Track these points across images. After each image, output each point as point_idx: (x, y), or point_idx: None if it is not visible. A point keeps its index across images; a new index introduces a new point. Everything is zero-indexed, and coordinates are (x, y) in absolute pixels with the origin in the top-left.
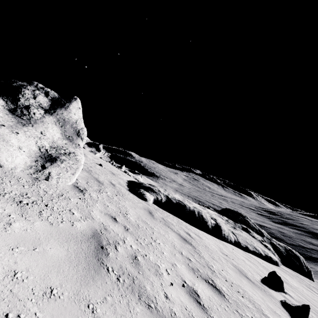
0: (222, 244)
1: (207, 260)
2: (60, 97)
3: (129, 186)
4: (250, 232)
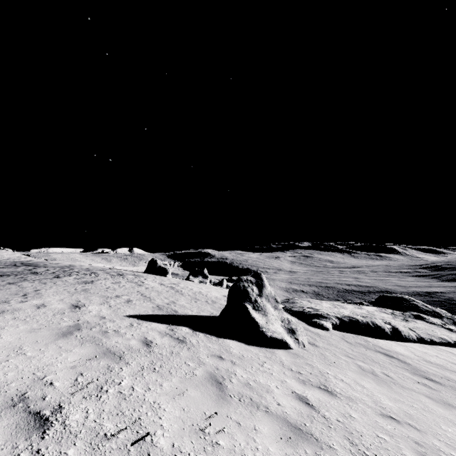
0: (409, 346)
1: (414, 365)
2: (256, 279)
3: (298, 318)
4: (424, 318)
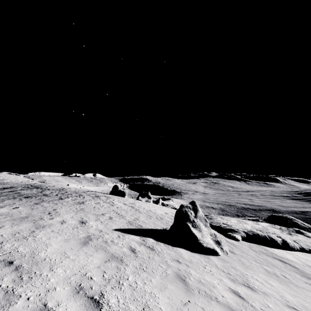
0: (295, 254)
1: (301, 269)
2: (192, 206)
3: (217, 231)
4: (303, 233)
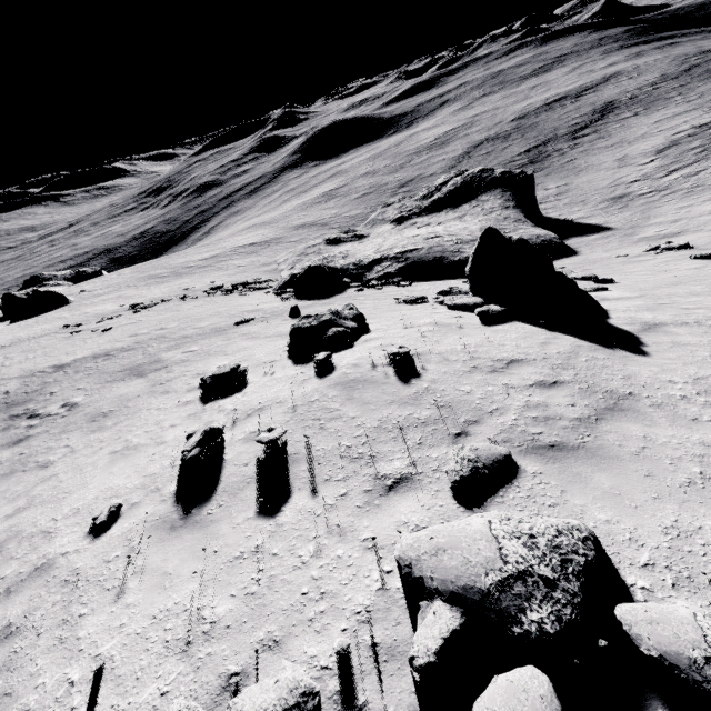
0: None
1: None
2: None
3: None
4: (45, 285)
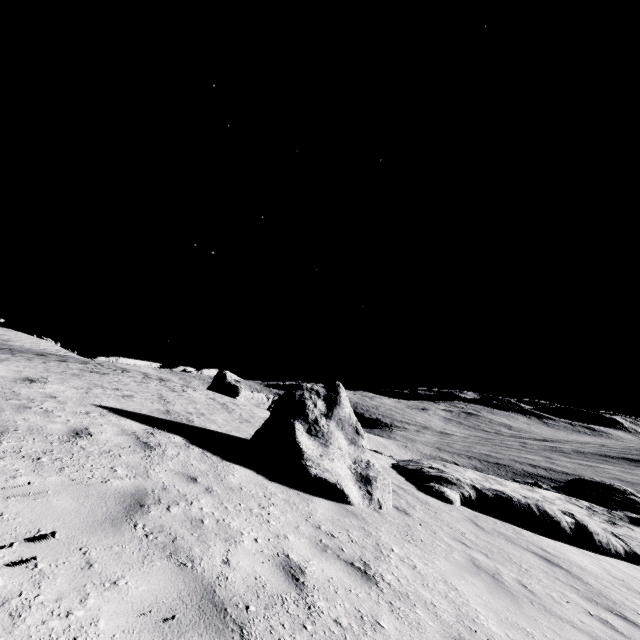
0: (604, 561)
1: (597, 587)
2: (328, 391)
3: (407, 479)
4: None
